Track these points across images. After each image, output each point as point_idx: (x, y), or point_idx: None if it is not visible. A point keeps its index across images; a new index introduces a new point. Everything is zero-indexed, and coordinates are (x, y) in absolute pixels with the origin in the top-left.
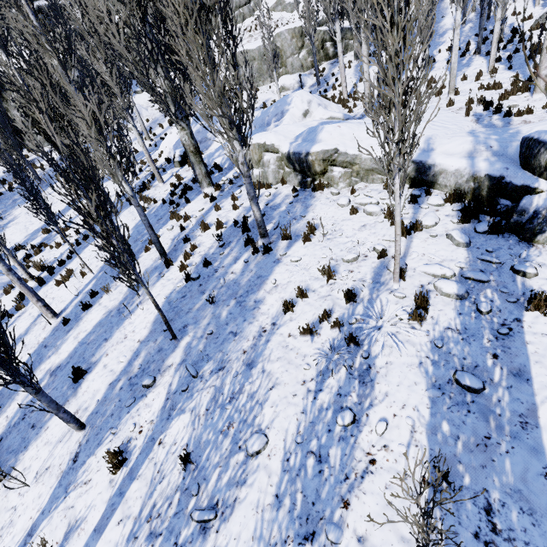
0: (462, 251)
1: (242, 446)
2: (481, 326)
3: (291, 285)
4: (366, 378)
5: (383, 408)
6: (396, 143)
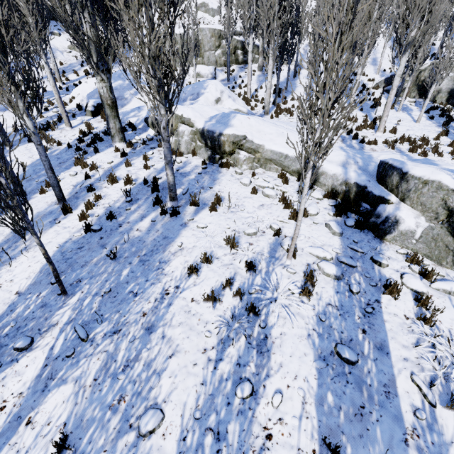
0: (337, 239)
1: (133, 424)
2: (353, 304)
3: (197, 249)
4: (263, 348)
5: (278, 378)
6: (315, 143)
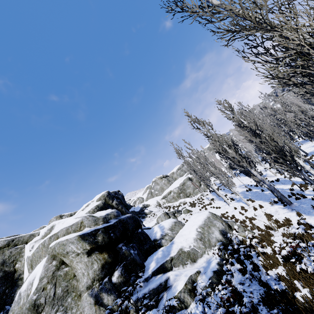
0: None
1: None
2: None
3: None
4: None
5: None
6: None
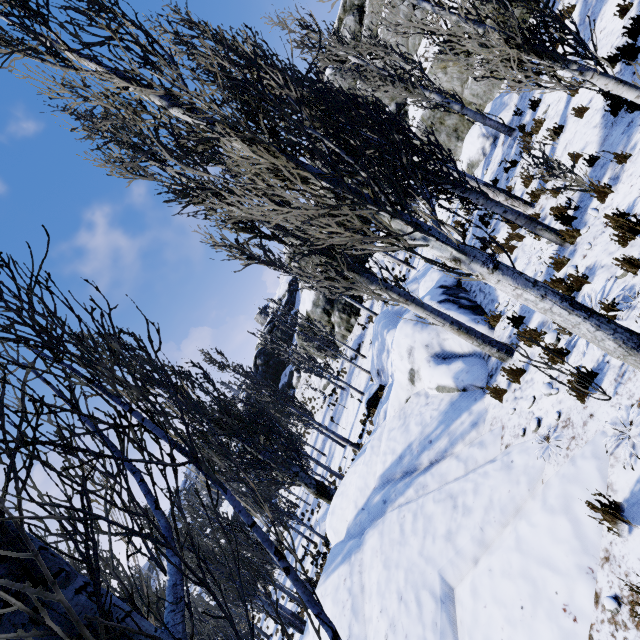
0: None
1: None
2: None
3: None
4: None
5: None
6: None
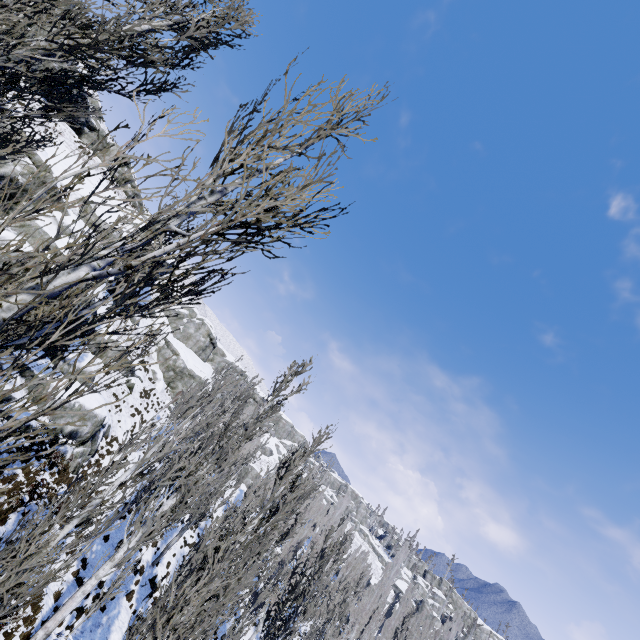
0: None
1: None
2: None
3: None
4: None
5: None
6: None
